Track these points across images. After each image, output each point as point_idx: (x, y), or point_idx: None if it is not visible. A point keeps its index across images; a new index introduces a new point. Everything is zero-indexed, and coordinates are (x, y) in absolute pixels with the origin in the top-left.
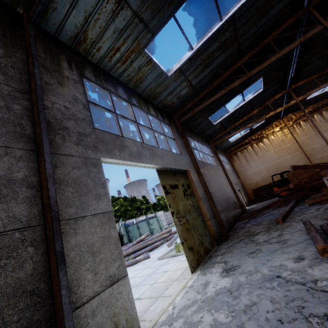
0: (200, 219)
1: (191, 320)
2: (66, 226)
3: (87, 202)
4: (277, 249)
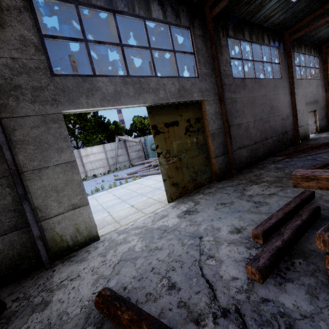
0: (203, 156)
1: (128, 238)
2: (32, 174)
3: (49, 156)
4: (241, 211)
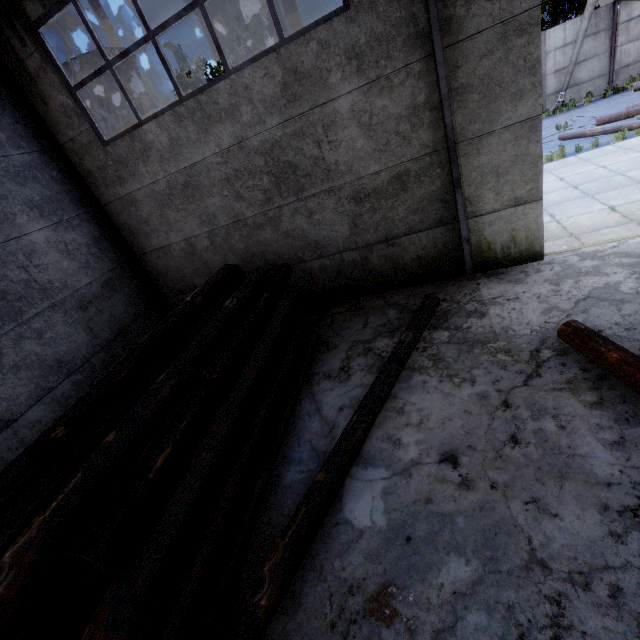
0: None
1: (603, 269)
2: (469, 147)
3: (498, 111)
4: None
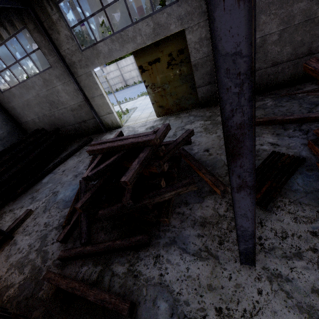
0: (187, 86)
1: (126, 131)
2: (92, 99)
3: (94, 92)
4: None
